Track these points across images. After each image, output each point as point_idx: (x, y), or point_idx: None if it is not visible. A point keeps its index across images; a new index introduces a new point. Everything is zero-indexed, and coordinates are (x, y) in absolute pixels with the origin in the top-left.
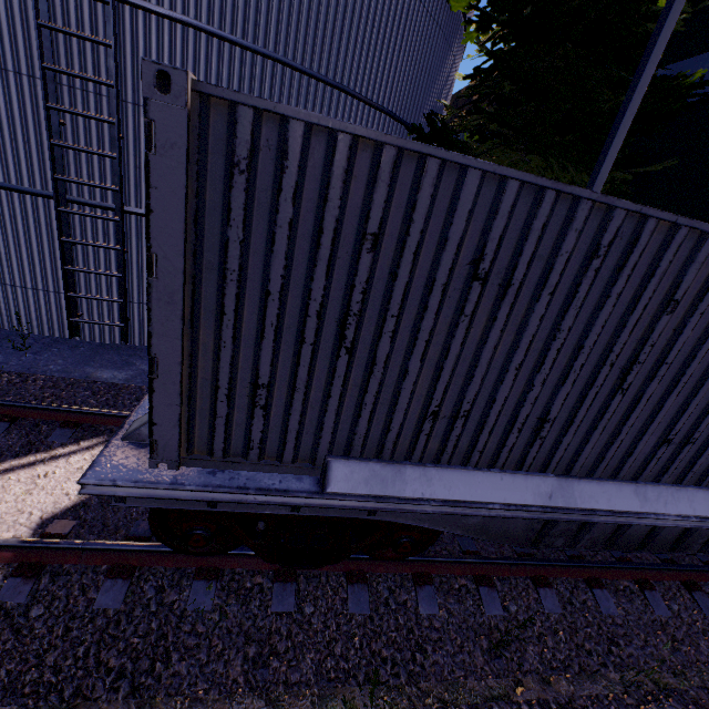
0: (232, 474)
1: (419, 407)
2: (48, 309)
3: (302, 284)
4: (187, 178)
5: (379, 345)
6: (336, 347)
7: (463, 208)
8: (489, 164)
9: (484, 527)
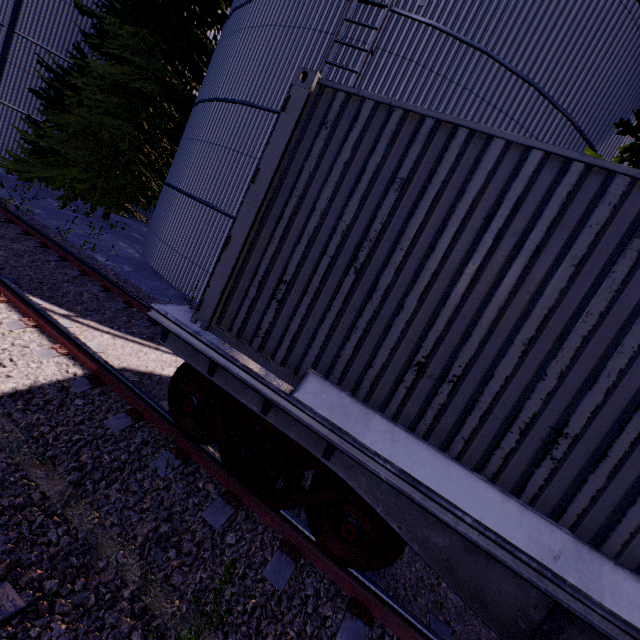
0: (235, 351)
1: (406, 353)
2: None
3: (340, 209)
4: (295, 129)
5: (383, 273)
6: (348, 266)
7: (484, 168)
8: (513, 135)
9: (451, 562)
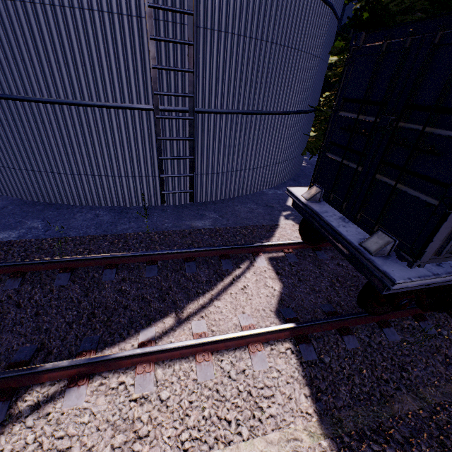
0: (447, 264)
1: None
2: (141, 188)
3: None
4: None
5: None
6: None
7: None
8: None
9: None
